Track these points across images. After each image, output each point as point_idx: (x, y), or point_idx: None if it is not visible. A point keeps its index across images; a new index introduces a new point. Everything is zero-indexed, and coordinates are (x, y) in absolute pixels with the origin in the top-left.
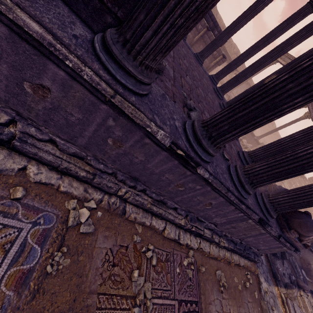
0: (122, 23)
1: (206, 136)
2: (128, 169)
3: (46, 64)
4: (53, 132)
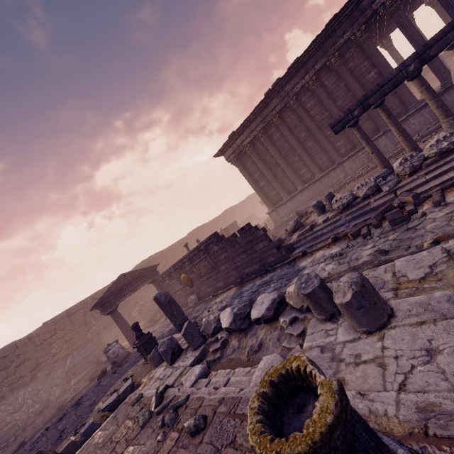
0: (407, 107)
1: (443, 83)
2: (450, 108)
3: (409, 121)
4: (425, 127)
